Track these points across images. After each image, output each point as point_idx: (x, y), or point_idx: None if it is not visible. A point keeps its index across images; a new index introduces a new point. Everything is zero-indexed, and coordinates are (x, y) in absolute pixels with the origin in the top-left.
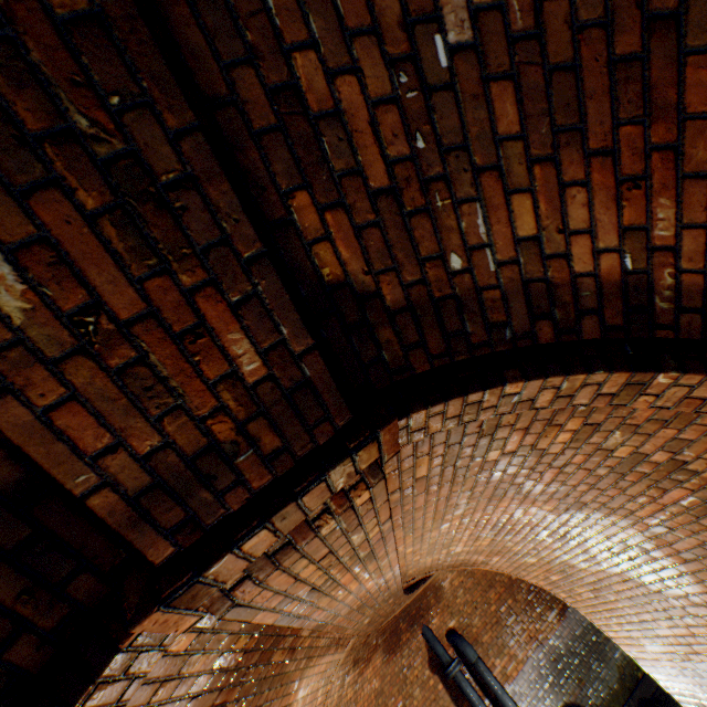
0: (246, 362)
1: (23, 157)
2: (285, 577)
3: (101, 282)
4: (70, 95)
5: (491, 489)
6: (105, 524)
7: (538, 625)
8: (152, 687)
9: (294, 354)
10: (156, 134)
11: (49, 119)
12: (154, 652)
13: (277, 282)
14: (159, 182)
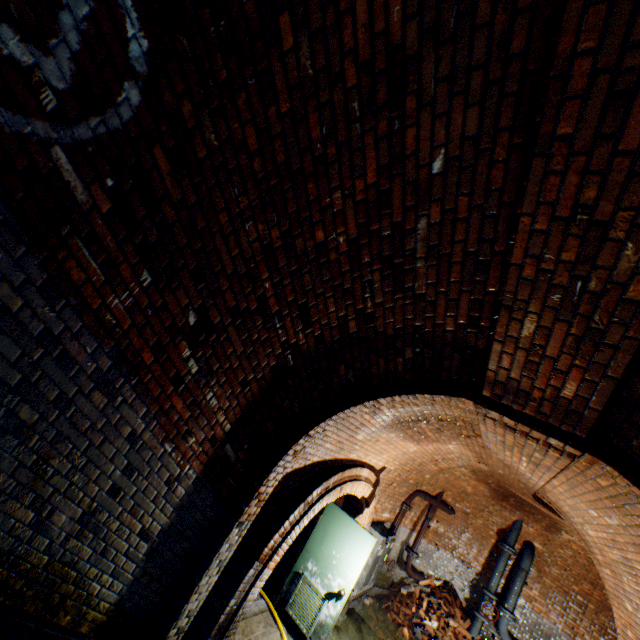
0: (566, 390)
1: (567, 314)
2: (501, 431)
3: (551, 344)
4: (600, 311)
5: (638, 541)
6: (482, 372)
7: (587, 637)
8: (446, 403)
9: (587, 404)
10: (618, 332)
11: (586, 312)
12: (458, 402)
13: (610, 387)
14: (602, 341)
